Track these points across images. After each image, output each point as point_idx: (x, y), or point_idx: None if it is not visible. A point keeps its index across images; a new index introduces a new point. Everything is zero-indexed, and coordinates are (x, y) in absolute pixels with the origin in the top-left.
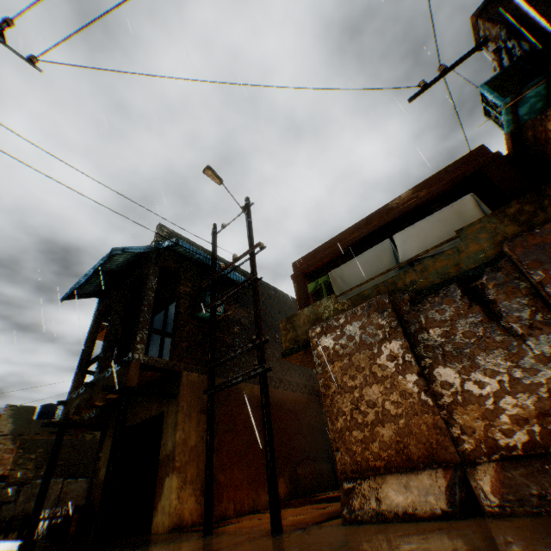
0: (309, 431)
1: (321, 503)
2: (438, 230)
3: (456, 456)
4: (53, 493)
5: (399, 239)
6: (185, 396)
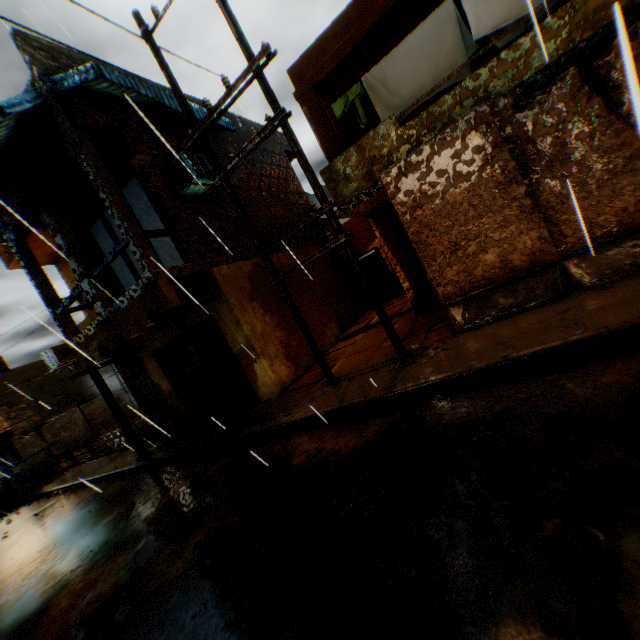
0: (335, 277)
1: (380, 326)
2: None
3: (556, 257)
4: (78, 421)
5: None
6: (229, 293)
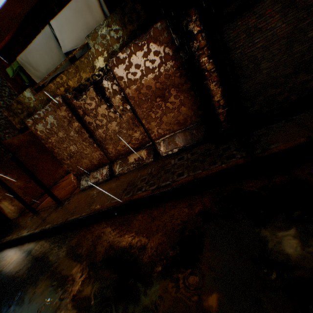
0: None
1: None
2: (79, 22)
3: (108, 161)
4: None
5: (56, 29)
6: None
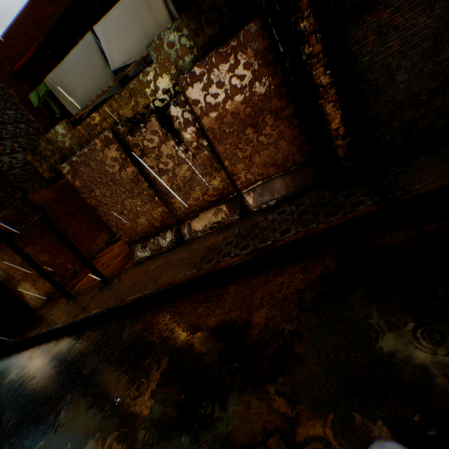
0: None
1: None
2: (135, 26)
3: (175, 222)
4: None
5: (102, 37)
6: None
